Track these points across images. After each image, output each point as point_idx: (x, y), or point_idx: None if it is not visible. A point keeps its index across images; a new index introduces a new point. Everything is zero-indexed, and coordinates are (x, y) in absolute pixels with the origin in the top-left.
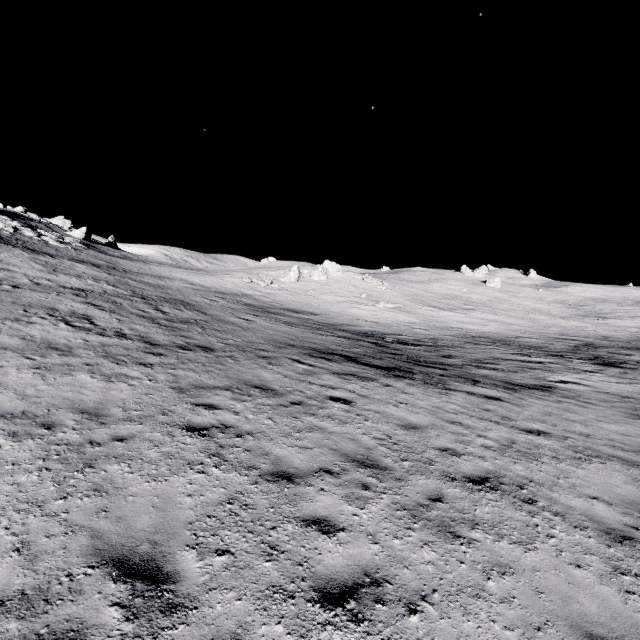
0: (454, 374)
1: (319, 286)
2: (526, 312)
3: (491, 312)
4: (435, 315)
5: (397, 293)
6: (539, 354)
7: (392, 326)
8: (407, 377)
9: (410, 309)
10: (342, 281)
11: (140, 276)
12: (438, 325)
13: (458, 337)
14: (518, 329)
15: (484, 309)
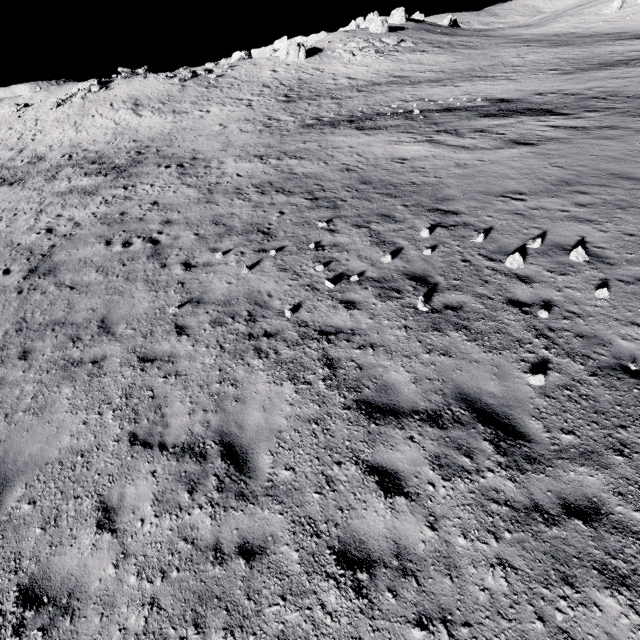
0: None
1: None
2: None
3: None
4: None
5: None
6: None
7: None
8: None
9: None
10: None
11: (506, 37)
12: None
13: None
14: None
15: None
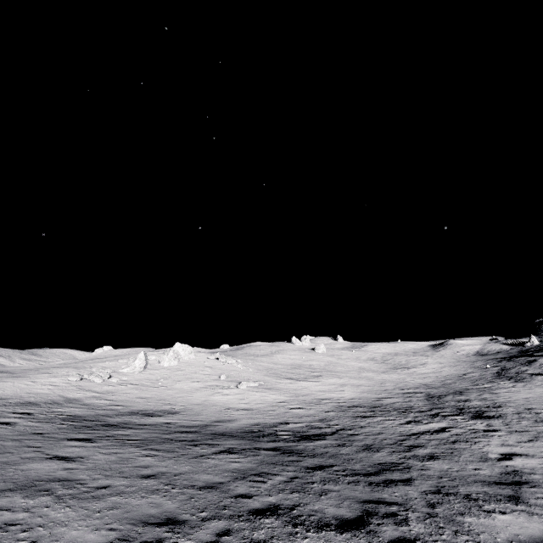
0: (430, 490)
1: (171, 372)
2: (358, 371)
3: (335, 376)
4: (297, 387)
5: (253, 369)
6: (424, 417)
7: (268, 411)
8: (413, 539)
9: (272, 385)
10: (196, 363)
11: None
12: (308, 399)
13: (339, 411)
14: (368, 389)
15: (328, 374)
